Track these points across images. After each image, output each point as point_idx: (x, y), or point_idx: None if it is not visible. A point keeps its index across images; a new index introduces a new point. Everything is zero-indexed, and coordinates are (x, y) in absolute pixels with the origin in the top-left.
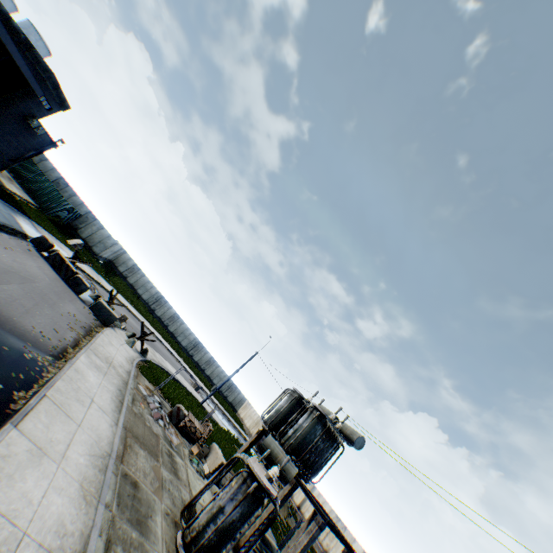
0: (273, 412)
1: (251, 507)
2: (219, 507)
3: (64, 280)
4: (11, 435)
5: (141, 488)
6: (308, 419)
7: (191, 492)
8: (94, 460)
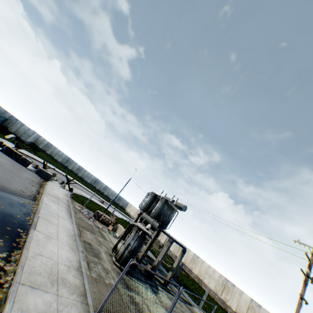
0: (144, 204)
1: (141, 240)
2: (128, 244)
3: (16, 161)
4: (35, 233)
5: (92, 245)
6: (160, 203)
7: (113, 244)
8: (70, 237)
